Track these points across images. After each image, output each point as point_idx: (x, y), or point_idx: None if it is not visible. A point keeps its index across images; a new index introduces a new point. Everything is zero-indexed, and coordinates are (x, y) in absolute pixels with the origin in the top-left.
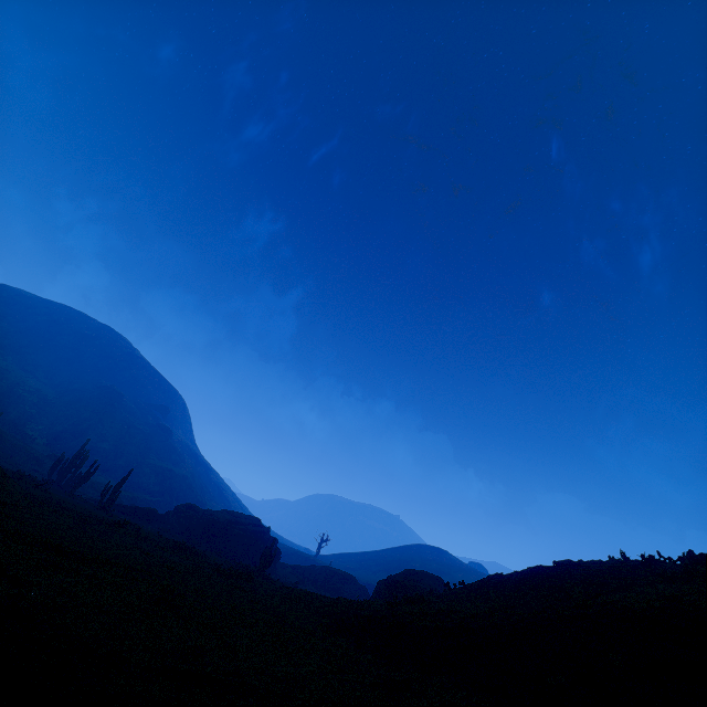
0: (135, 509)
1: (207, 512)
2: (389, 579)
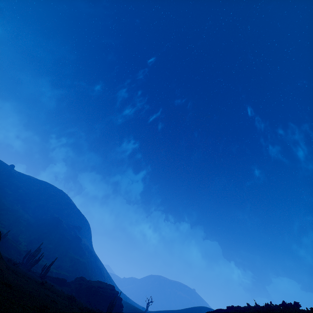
0: (56, 278)
1: (89, 281)
2: None
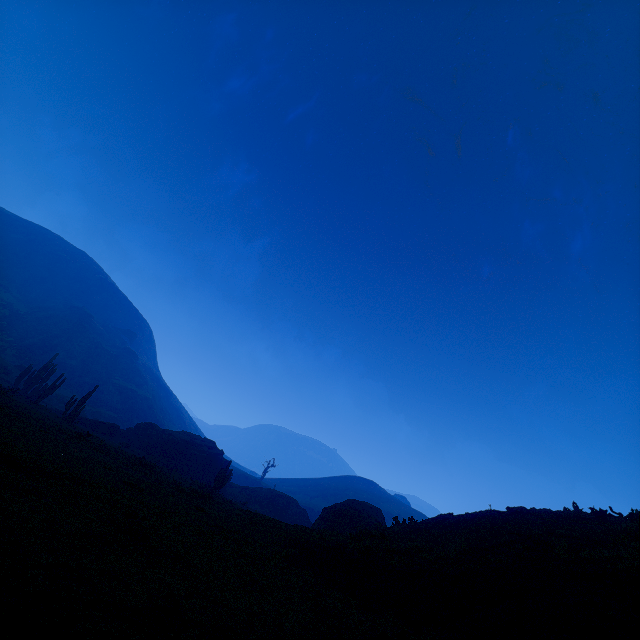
0: (98, 423)
1: (166, 431)
2: (335, 507)
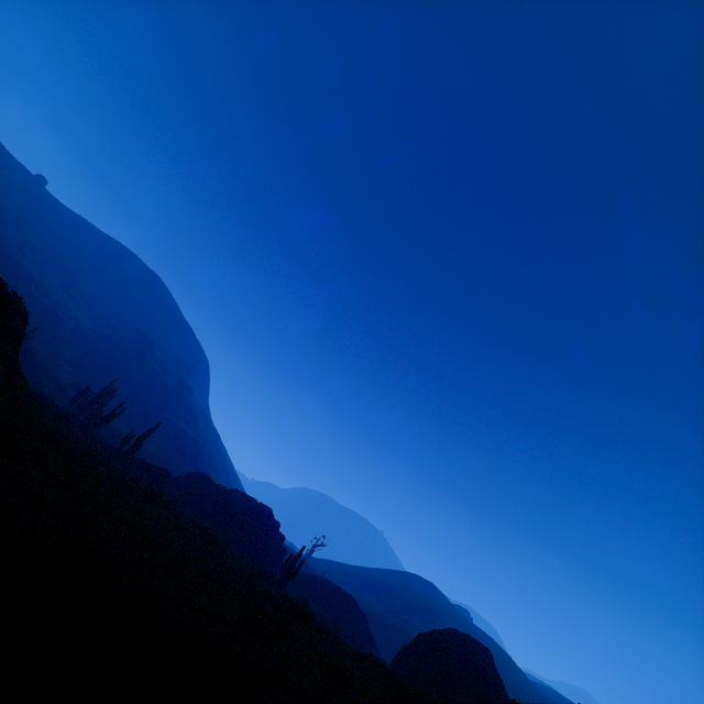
0: (149, 466)
1: (220, 487)
2: (440, 642)
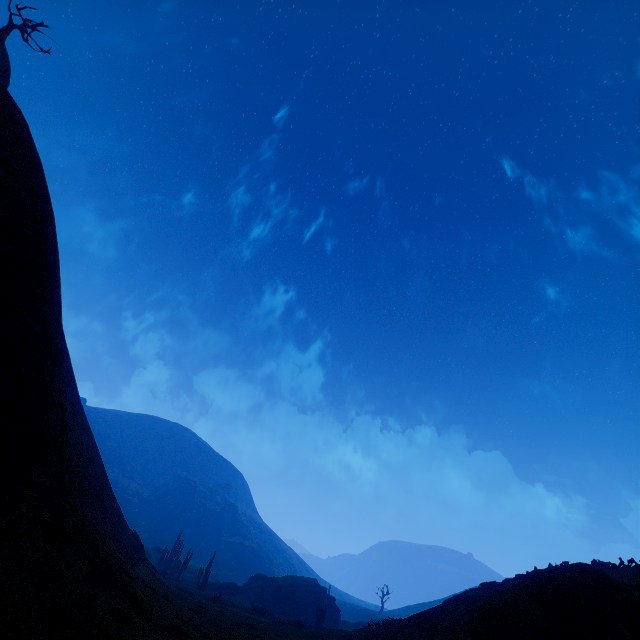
0: (220, 585)
1: (273, 579)
2: None
